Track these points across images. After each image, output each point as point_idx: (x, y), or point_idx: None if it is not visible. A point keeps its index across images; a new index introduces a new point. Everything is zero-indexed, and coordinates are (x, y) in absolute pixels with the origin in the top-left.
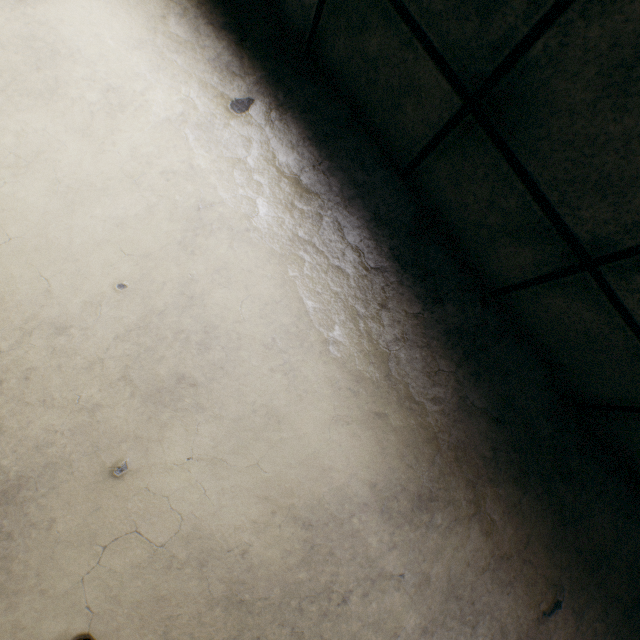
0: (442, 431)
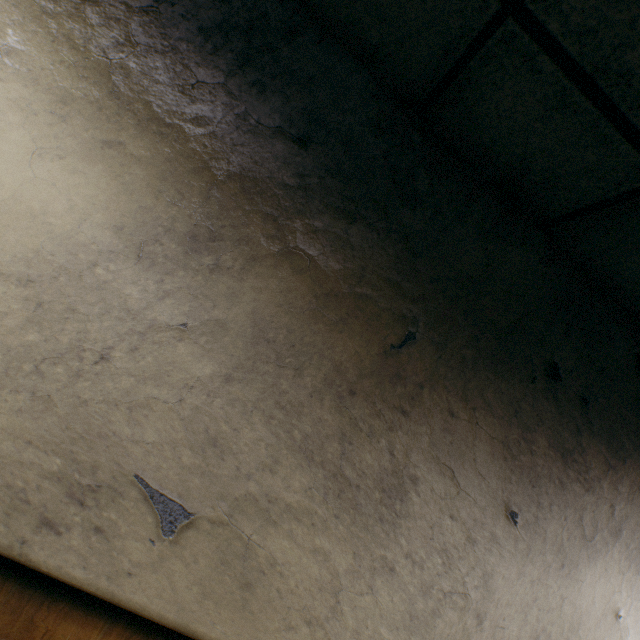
0: (216, 158)
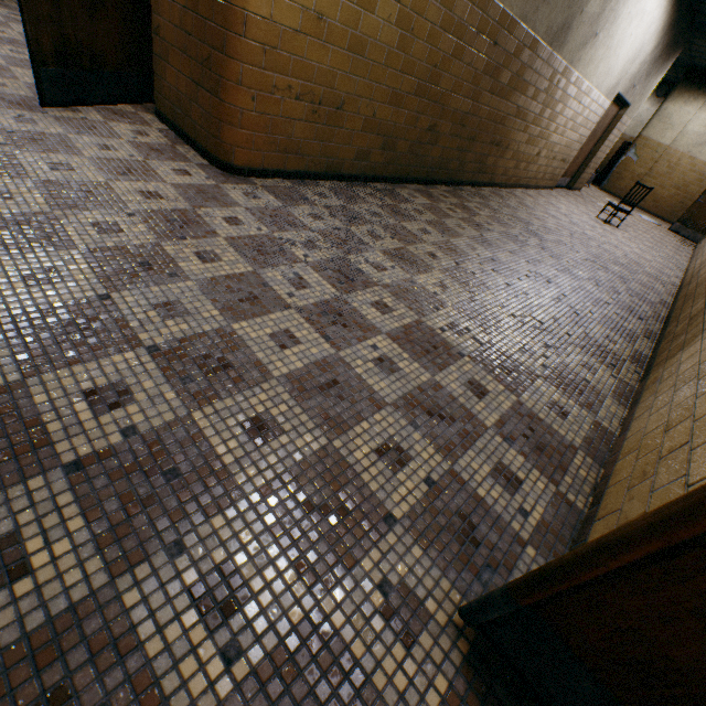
0: (665, 32)
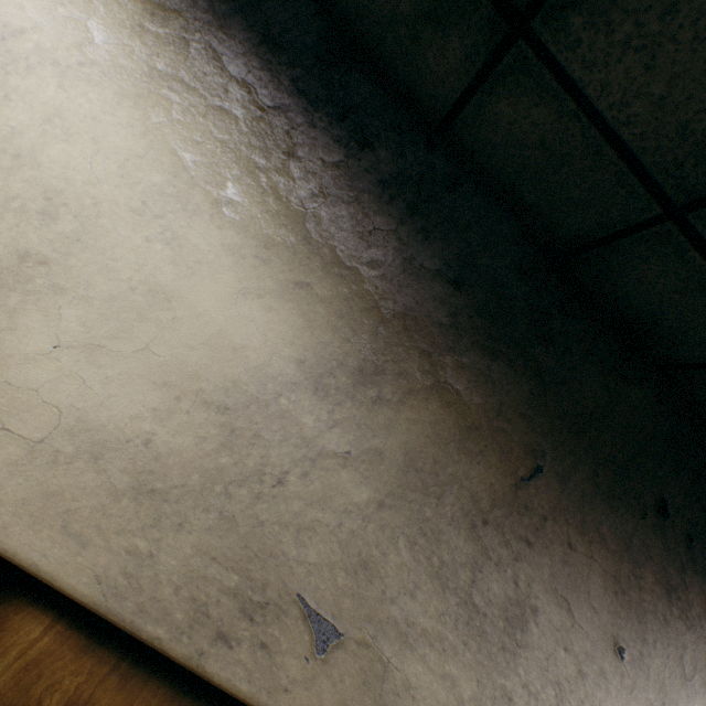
0: (384, 299)
